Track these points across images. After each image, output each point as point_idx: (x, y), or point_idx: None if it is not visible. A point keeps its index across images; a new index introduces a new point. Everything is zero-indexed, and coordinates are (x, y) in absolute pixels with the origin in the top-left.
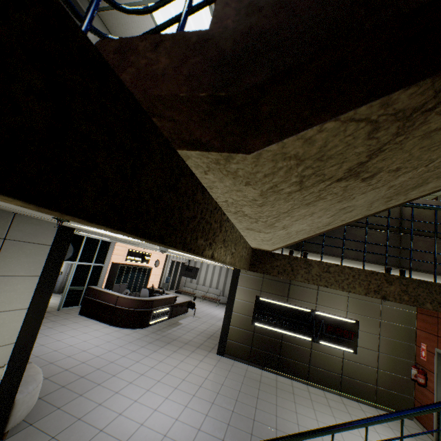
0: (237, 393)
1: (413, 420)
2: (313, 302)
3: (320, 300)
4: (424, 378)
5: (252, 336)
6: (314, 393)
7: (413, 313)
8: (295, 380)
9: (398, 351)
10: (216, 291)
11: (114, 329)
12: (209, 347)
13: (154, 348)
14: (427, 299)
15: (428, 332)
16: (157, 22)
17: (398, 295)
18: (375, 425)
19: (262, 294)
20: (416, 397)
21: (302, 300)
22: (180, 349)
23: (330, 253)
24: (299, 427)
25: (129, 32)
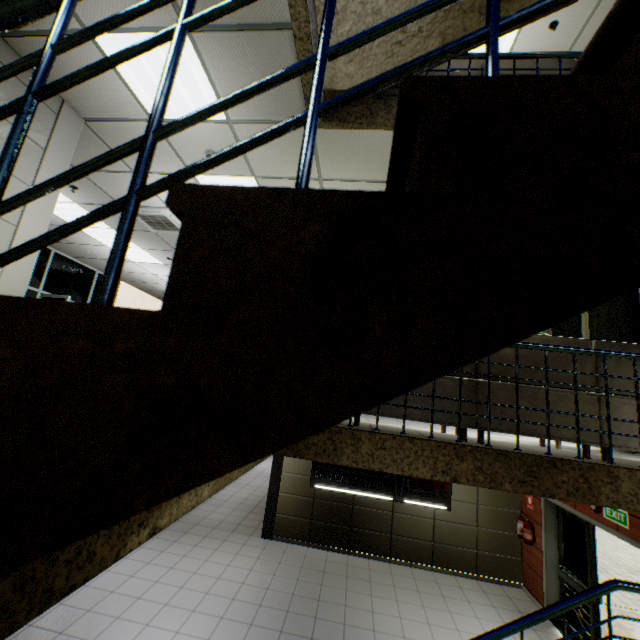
0: (289, 598)
1: (521, 588)
2: None
3: None
4: (532, 533)
5: (312, 504)
6: (399, 573)
7: None
8: (374, 558)
9: (501, 500)
10: None
11: None
12: (251, 528)
13: (161, 546)
14: (506, 477)
15: None
16: None
17: (472, 474)
18: (476, 607)
19: None
20: (524, 557)
21: None
22: (205, 539)
23: (389, 414)
24: (375, 635)
25: (67, 72)
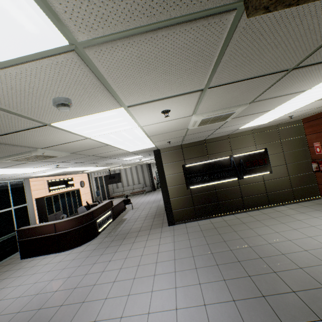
0: (207, 247)
1: (320, 199)
2: (228, 150)
3: (233, 146)
4: None
5: (191, 198)
6: (255, 215)
7: (300, 125)
8: (236, 213)
9: (298, 157)
10: (140, 185)
11: (65, 253)
12: (159, 224)
13: (113, 250)
14: None
15: (319, 132)
16: None
17: None
18: (309, 213)
19: (187, 162)
20: (319, 182)
21: (219, 152)
22: (137, 237)
23: None
24: (273, 245)
25: None
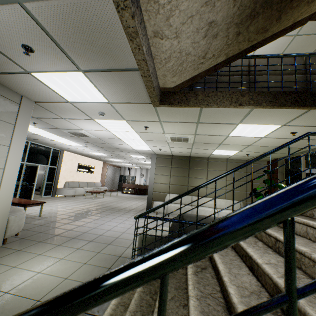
0: None
1: None
2: None
3: None
4: None
5: None
6: None
7: None
8: None
9: None
10: None
11: None
12: None
13: None
14: None
15: None
16: (44, 82)
17: None
18: None
19: None
20: None
21: None
22: None
23: None
24: None
25: (21, 86)
